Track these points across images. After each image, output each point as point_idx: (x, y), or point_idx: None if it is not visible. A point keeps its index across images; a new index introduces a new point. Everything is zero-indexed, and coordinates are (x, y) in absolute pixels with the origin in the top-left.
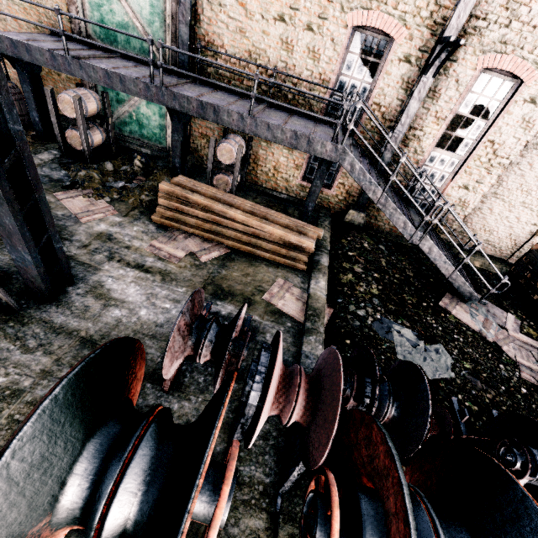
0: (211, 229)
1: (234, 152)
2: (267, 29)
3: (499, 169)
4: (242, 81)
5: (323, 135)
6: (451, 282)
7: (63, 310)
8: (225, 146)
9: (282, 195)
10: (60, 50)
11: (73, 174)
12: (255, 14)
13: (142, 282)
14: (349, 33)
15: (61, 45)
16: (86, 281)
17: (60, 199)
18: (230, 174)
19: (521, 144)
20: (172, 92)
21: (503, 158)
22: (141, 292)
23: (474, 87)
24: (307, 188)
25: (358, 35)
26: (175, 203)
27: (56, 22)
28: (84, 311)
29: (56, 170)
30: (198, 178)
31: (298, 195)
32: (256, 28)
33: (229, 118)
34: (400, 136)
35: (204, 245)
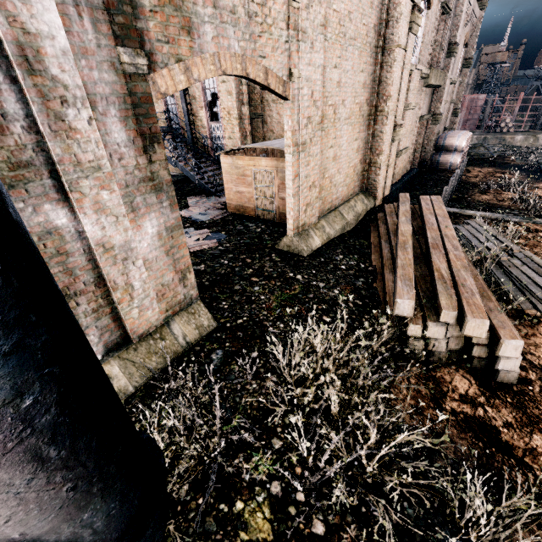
0: None
1: None
2: None
3: (236, 121)
4: None
5: None
6: (200, 187)
7: None
8: None
9: (174, 173)
10: None
11: None
12: None
13: None
14: None
15: None
16: None
17: None
18: None
19: (234, 103)
20: None
21: (233, 114)
22: None
23: (207, 87)
24: None
25: None
26: None
27: None
28: None
29: None
30: None
31: (180, 171)
32: None
33: None
34: (188, 122)
35: None
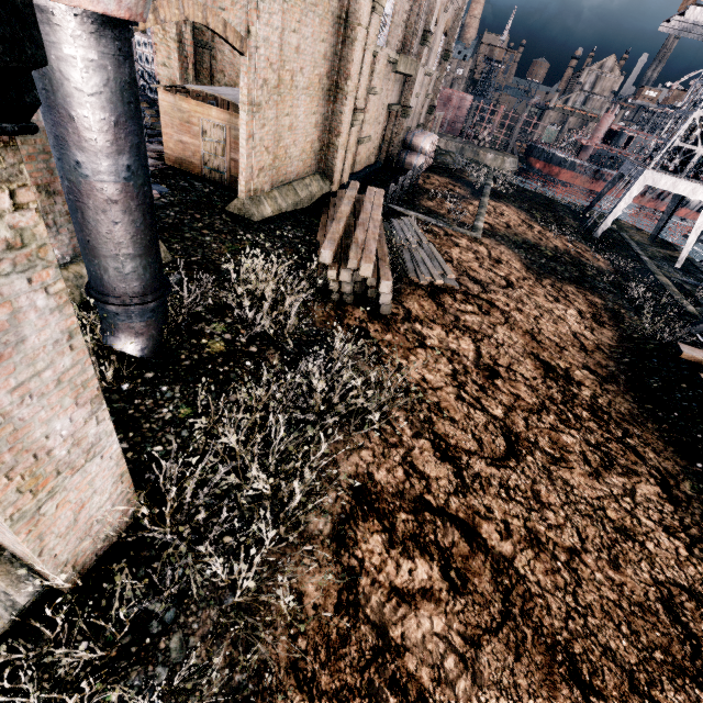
0: None
1: None
2: None
3: (174, 43)
4: None
5: None
6: None
7: None
8: None
9: None
10: None
11: None
12: None
13: None
14: None
15: None
16: None
17: None
18: None
19: None
20: None
21: (170, 33)
22: None
23: None
24: None
25: None
26: None
27: None
28: None
29: None
30: None
31: None
32: None
33: None
34: None
35: None
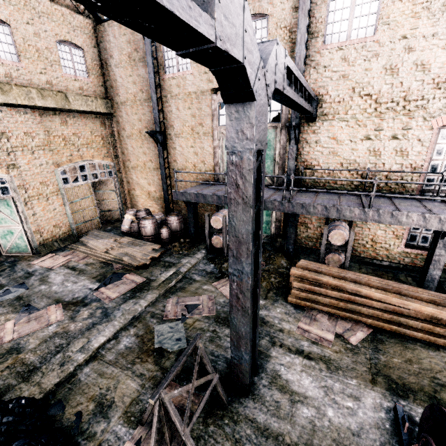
0: (345, 307)
1: (345, 235)
2: (355, 146)
3: None
4: (335, 182)
5: (441, 211)
6: None
7: (259, 406)
8: (336, 232)
9: (383, 262)
10: (216, 192)
11: (219, 266)
12: (344, 141)
13: (311, 372)
14: (435, 132)
15: (214, 188)
16: (264, 369)
17: (218, 288)
18: (340, 252)
19: None
20: (301, 204)
21: None
22: (315, 384)
23: None
24: (411, 254)
25: (443, 131)
26: (307, 285)
27: (206, 176)
28: (277, 408)
29: (207, 264)
30: (302, 256)
31: (401, 261)
32: (346, 148)
33: (350, 213)
34: None
35: (344, 324)
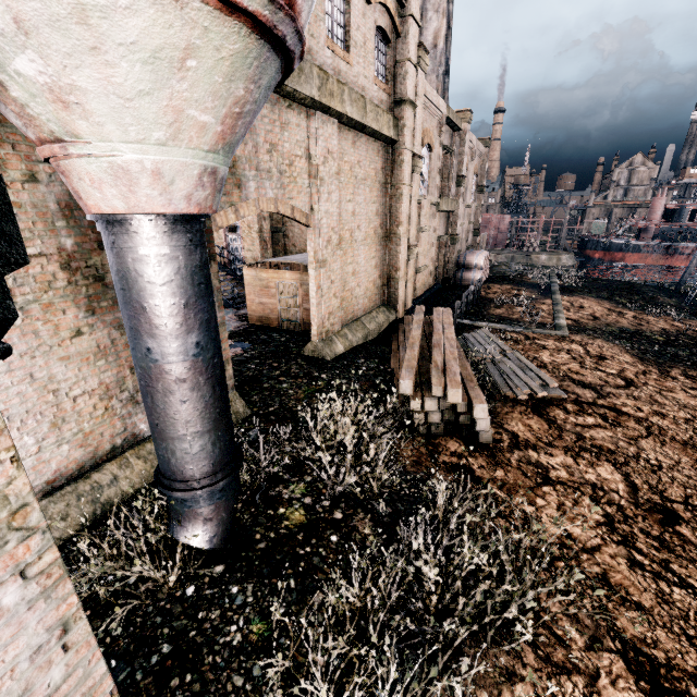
0: None
1: None
2: None
3: (256, 234)
4: None
5: None
6: None
7: None
8: None
9: None
10: None
11: None
12: None
13: None
14: None
15: None
16: None
17: None
18: None
19: (255, 218)
20: None
21: (254, 228)
22: None
23: None
24: None
25: None
26: None
27: None
28: None
29: None
30: None
31: None
32: None
33: None
34: None
35: None
